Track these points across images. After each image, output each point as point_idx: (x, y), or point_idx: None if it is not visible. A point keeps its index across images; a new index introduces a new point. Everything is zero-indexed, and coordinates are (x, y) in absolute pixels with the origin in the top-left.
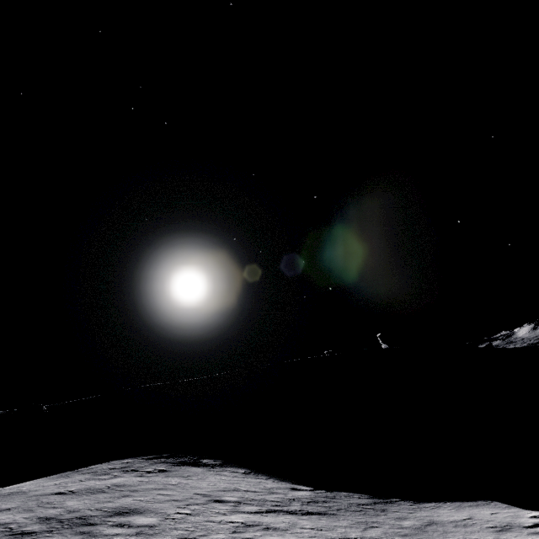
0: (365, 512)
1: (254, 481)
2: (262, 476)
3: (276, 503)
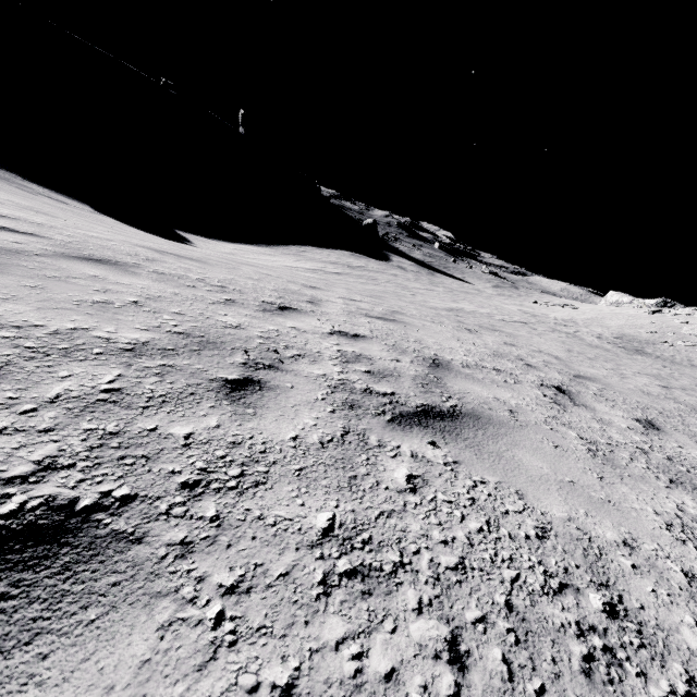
0: None
1: None
2: None
3: None
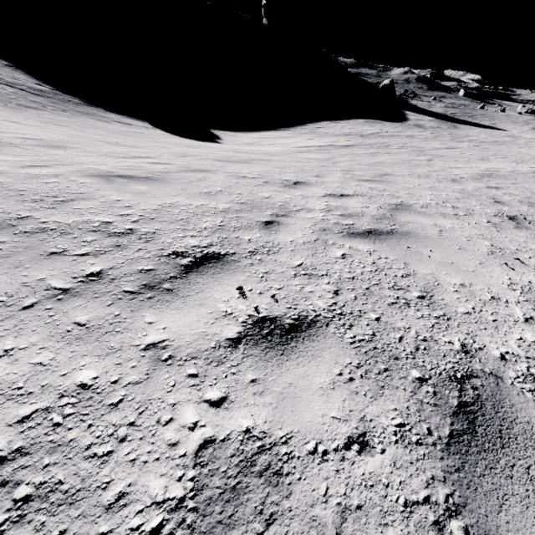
0: (65, 102)
1: (9, 71)
2: (21, 72)
3: (10, 82)
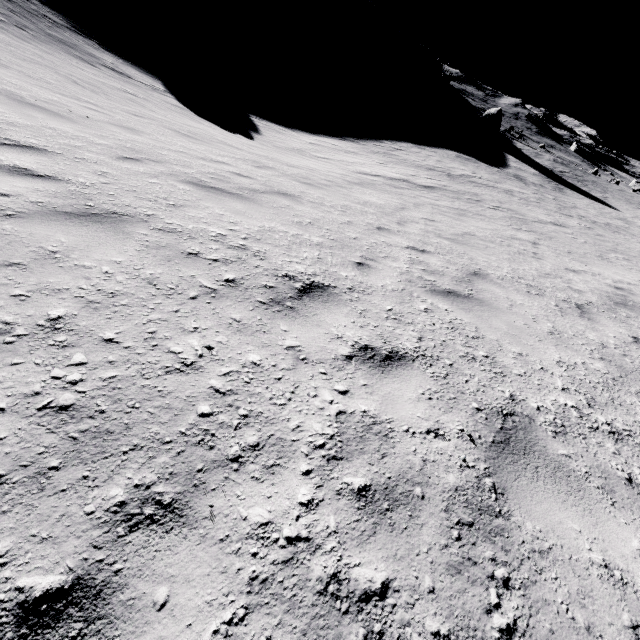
0: (35, 16)
1: None
2: None
3: None
